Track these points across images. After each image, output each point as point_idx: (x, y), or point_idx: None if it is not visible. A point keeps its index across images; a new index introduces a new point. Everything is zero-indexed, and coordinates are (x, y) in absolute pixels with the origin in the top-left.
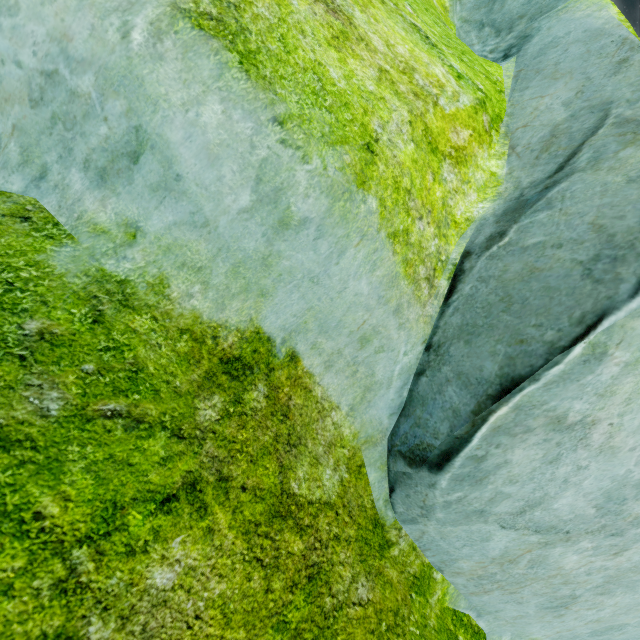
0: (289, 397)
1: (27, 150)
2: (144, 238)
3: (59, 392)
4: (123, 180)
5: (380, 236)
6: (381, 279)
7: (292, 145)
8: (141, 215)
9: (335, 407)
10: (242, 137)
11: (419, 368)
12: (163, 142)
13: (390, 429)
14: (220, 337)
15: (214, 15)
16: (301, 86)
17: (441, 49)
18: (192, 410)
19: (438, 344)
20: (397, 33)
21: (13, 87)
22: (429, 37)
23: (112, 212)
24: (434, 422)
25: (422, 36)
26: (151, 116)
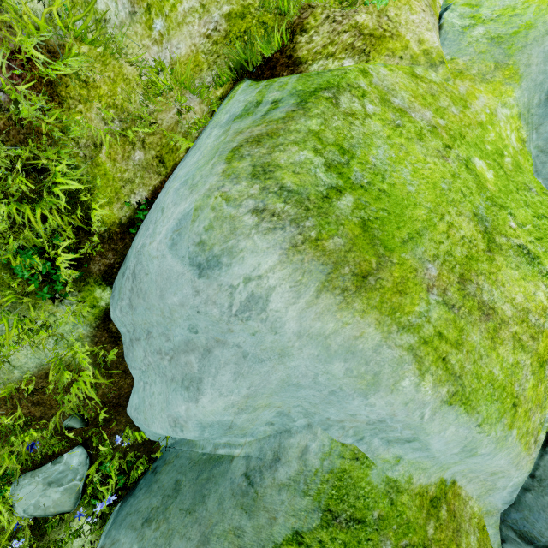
0: (453, 504)
1: (357, 432)
2: (402, 460)
3: (389, 540)
4: (398, 443)
5: (515, 443)
6: (511, 456)
7: (483, 432)
8: (403, 453)
9: (470, 498)
10: (462, 436)
11: (525, 485)
12: (426, 441)
13: (502, 510)
14: (428, 490)
15: (453, 391)
16: (485, 397)
17: (537, 254)
18: (425, 532)
19: (540, 478)
20: (514, 279)
21: (360, 419)
22: (529, 249)
23: (391, 453)
24: (539, 526)
25: (525, 256)
26: (424, 436)
